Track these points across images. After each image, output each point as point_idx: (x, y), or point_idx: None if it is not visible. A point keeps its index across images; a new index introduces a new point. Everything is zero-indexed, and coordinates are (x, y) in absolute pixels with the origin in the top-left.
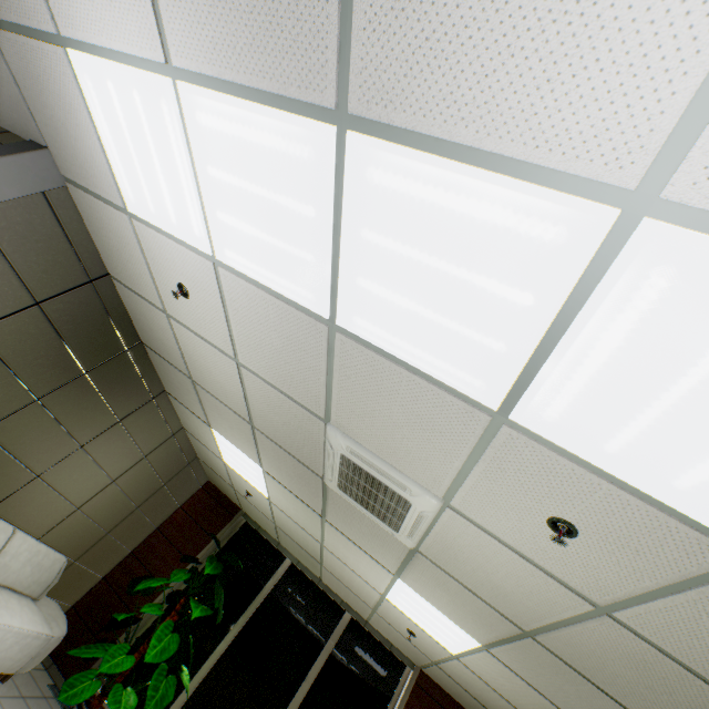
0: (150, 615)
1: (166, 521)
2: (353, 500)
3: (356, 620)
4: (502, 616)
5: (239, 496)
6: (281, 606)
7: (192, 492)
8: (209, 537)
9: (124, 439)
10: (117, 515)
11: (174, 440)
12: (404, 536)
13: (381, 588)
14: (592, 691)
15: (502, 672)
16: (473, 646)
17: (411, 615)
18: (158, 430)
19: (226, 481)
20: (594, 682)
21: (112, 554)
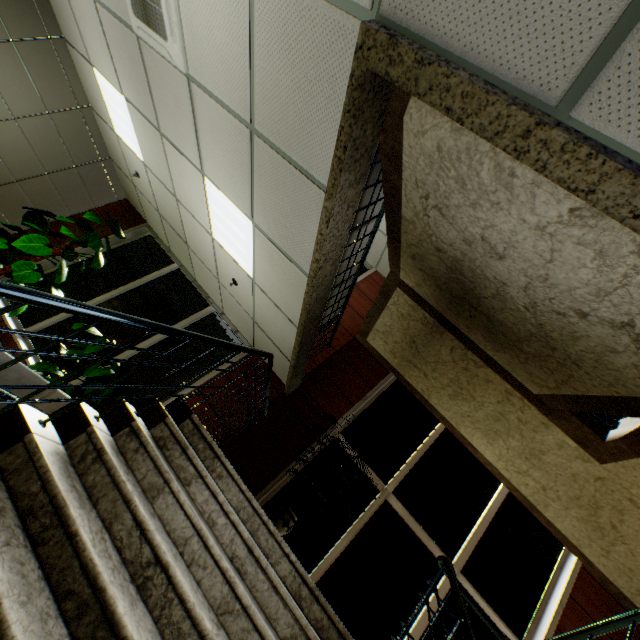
0: (49, 265)
1: (81, 214)
2: (143, 23)
3: (216, 315)
4: (239, 122)
5: (139, 196)
6: (159, 291)
7: (108, 200)
8: (113, 233)
9: (21, 71)
10: (25, 168)
11: (81, 116)
12: (171, 41)
13: (208, 222)
14: (292, 181)
15: (268, 257)
16: (251, 233)
17: (226, 244)
18: (61, 89)
19: (129, 177)
20: (290, 161)
21: (25, 212)
